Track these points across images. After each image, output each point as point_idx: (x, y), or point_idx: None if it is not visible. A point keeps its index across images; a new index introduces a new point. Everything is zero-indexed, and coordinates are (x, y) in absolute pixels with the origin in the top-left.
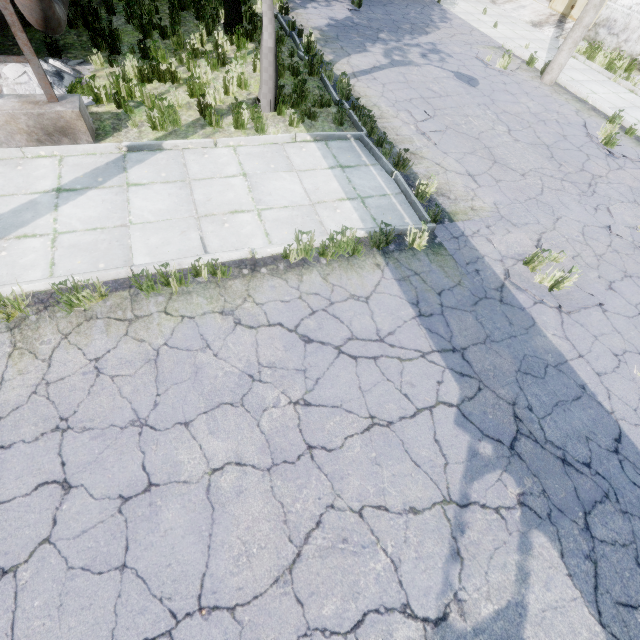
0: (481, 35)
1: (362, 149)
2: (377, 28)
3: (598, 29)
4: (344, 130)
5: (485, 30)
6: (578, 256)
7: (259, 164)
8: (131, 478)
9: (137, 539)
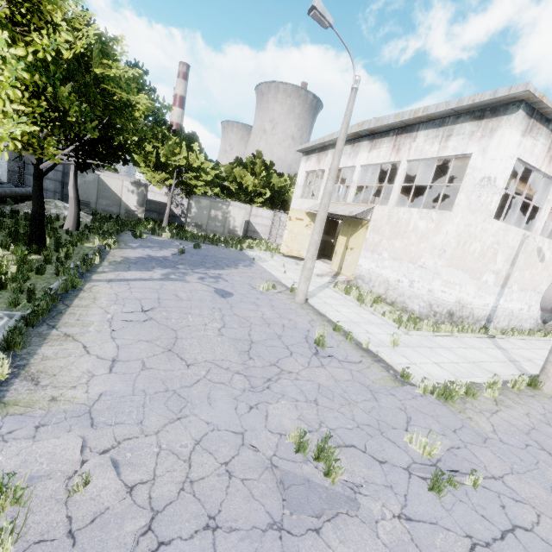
0: (269, 275)
1: (3, 327)
2: (182, 263)
3: (357, 280)
4: (14, 311)
5: (275, 273)
6: (148, 482)
7: None
8: None
9: None
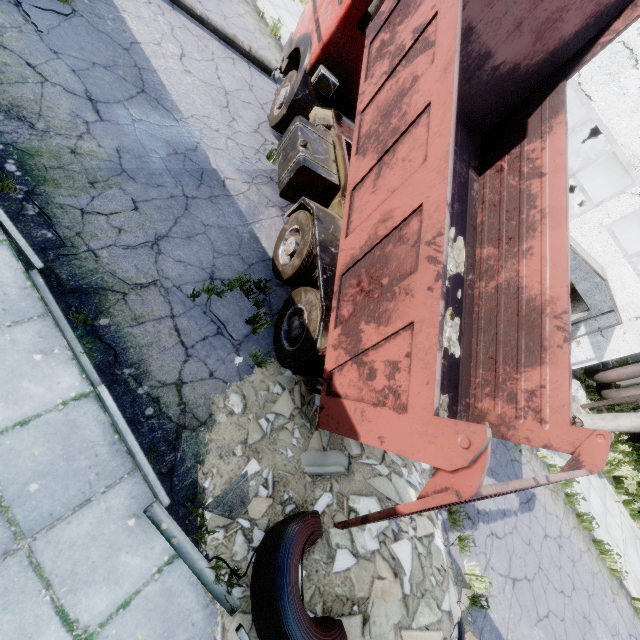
0: None
1: None
2: None
3: None
4: None
5: None
6: None
7: (627, 533)
8: (586, 611)
9: (586, 635)
